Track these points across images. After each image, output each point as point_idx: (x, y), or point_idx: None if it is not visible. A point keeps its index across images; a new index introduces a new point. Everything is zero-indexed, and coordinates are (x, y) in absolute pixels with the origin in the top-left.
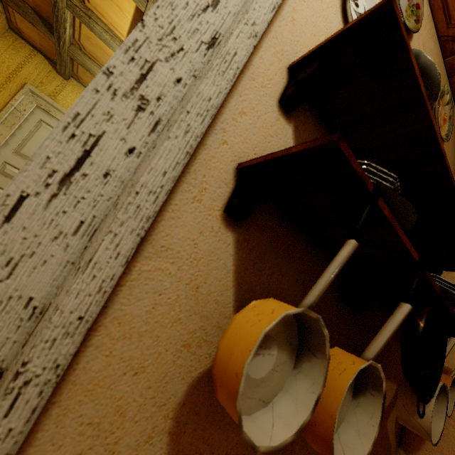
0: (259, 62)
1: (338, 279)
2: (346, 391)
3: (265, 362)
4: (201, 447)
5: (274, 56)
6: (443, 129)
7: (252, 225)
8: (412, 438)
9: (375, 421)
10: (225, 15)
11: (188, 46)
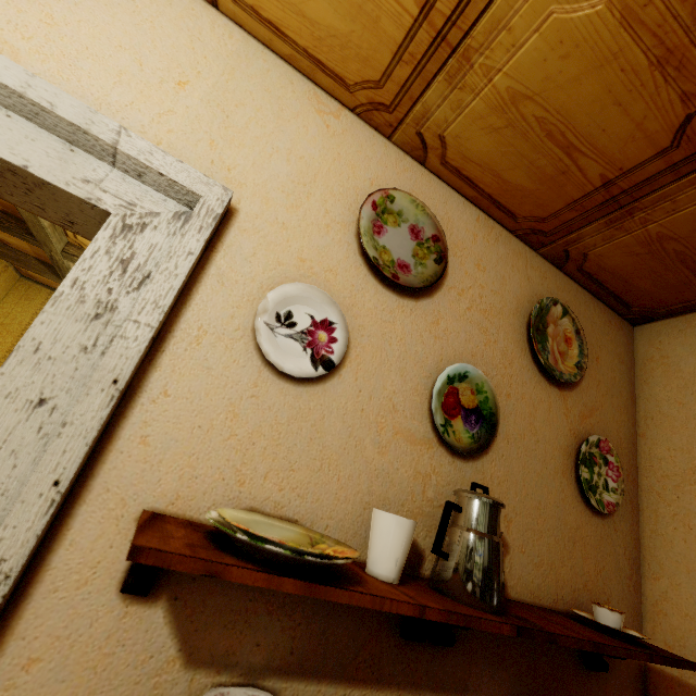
0: (67, 555)
1: None
2: None
3: None
4: None
5: (105, 520)
6: (569, 354)
7: None
8: None
9: None
10: None
11: None
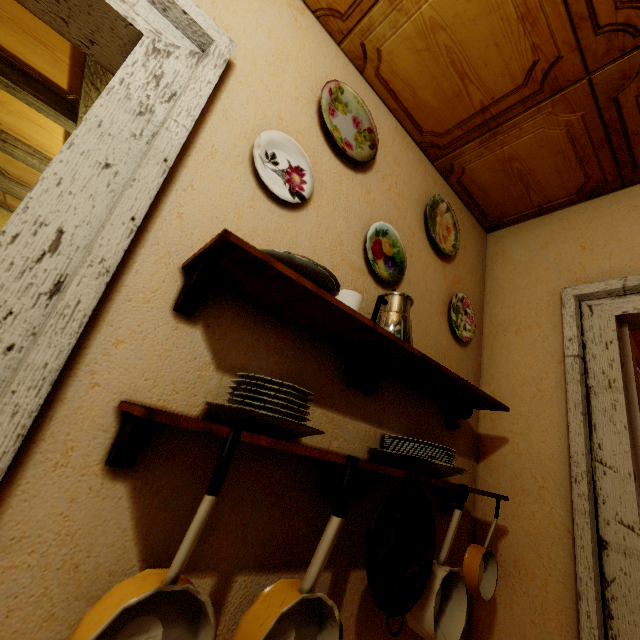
0: (135, 279)
1: (313, 473)
2: None
3: None
4: None
5: (158, 263)
6: (449, 239)
7: (154, 461)
8: (481, 630)
9: None
10: (72, 252)
11: (20, 306)
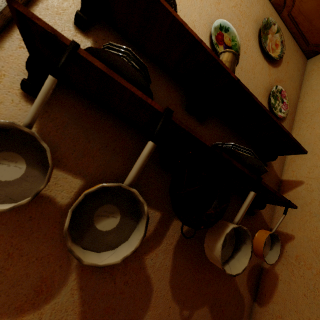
0: None
1: (156, 152)
2: (81, 197)
3: (11, 171)
4: (10, 249)
5: None
6: (276, 51)
7: (53, 102)
8: (264, 293)
9: (140, 237)
10: None
11: None
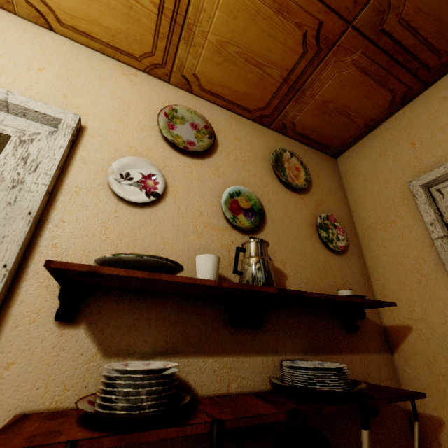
0: (20, 308)
1: None
2: None
3: None
4: None
5: (39, 288)
6: (300, 176)
7: None
8: None
9: None
10: None
11: None
